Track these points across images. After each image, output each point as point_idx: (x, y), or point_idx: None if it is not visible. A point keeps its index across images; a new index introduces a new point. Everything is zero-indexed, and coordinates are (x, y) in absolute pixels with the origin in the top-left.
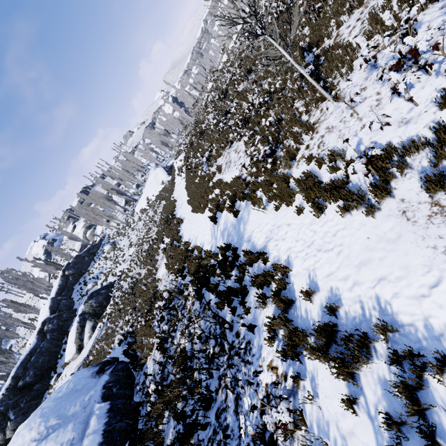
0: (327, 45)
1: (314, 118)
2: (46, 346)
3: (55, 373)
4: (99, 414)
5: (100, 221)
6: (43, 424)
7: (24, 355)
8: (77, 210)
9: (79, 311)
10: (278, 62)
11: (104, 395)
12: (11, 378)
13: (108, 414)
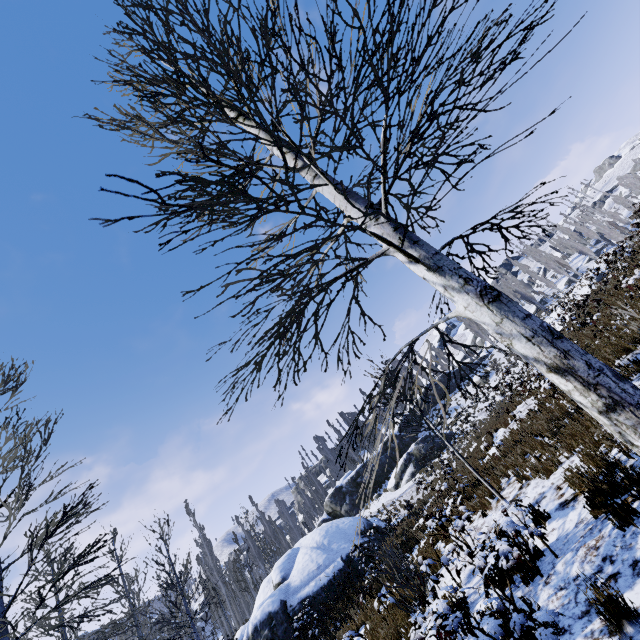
0: (633, 367)
1: (506, 491)
2: (383, 461)
3: (379, 490)
4: (335, 565)
5: (482, 337)
6: (323, 537)
7: (368, 458)
8: (460, 318)
9: (409, 449)
10: (638, 301)
11: (348, 555)
12: (355, 471)
13: (338, 571)
